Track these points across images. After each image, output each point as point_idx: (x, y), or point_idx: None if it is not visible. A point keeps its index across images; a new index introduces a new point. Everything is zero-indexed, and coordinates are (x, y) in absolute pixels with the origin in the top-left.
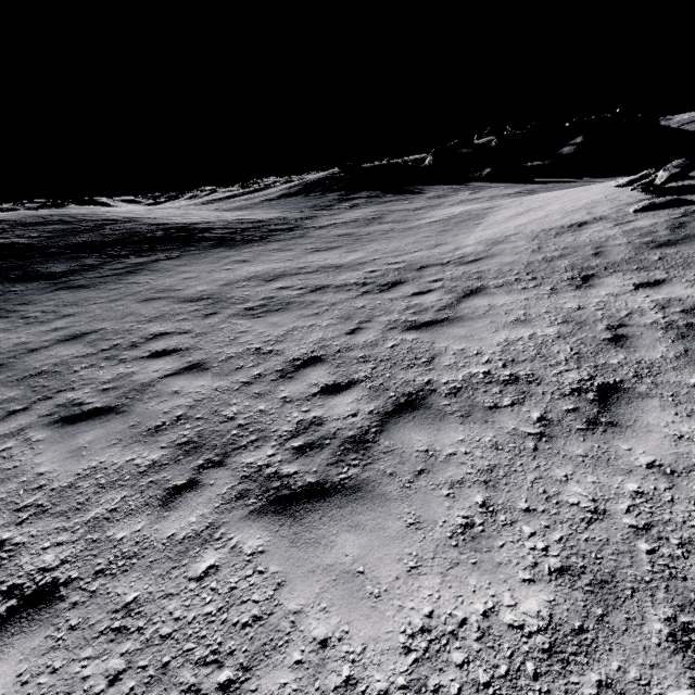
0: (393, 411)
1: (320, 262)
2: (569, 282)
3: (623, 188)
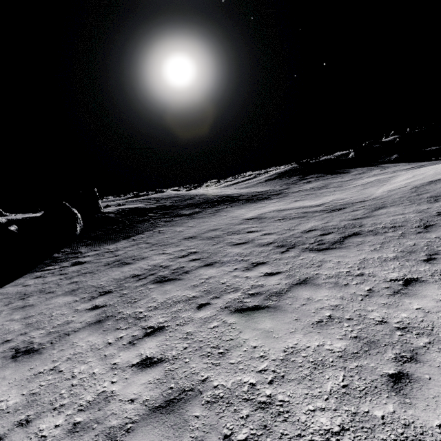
0: (348, 236)
1: (300, 205)
2: (427, 201)
3: None
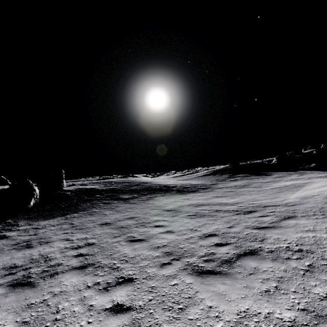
0: (243, 254)
1: (218, 201)
2: None
3: None
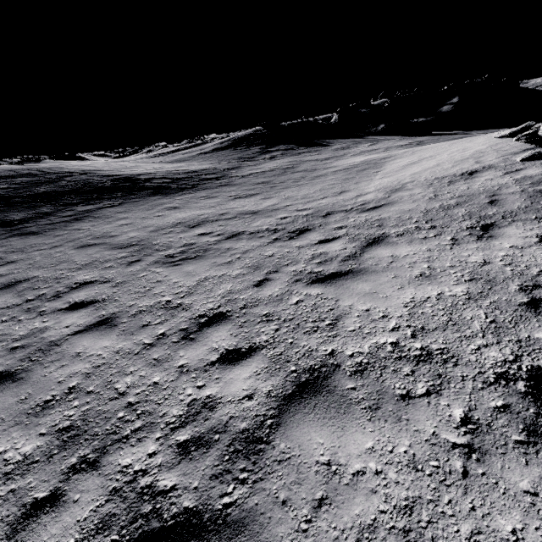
0: (293, 393)
1: (239, 208)
2: (469, 232)
3: (506, 139)
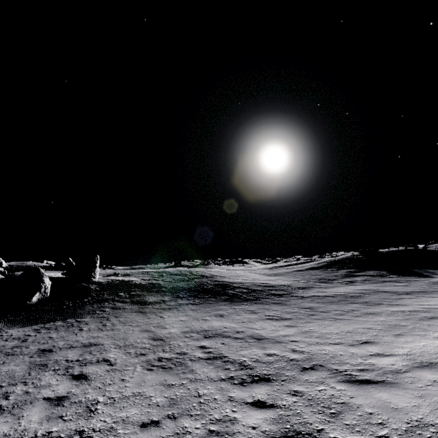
0: None
1: (256, 330)
2: None
3: None
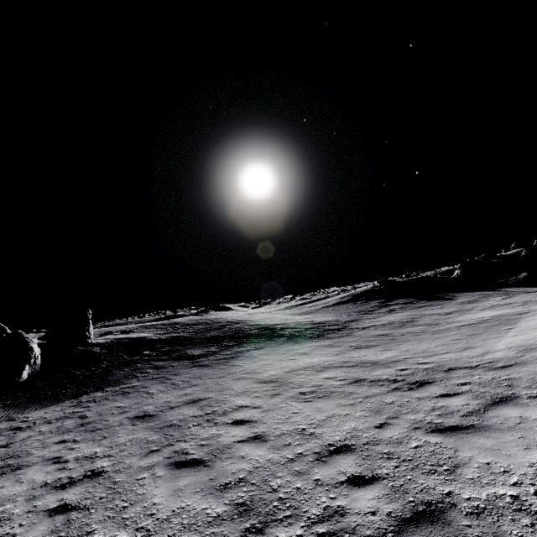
0: (410, 518)
1: (360, 357)
2: None
3: None
